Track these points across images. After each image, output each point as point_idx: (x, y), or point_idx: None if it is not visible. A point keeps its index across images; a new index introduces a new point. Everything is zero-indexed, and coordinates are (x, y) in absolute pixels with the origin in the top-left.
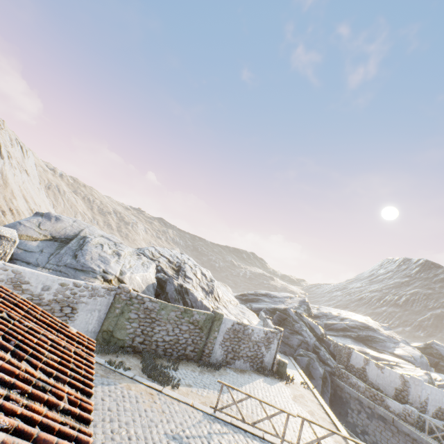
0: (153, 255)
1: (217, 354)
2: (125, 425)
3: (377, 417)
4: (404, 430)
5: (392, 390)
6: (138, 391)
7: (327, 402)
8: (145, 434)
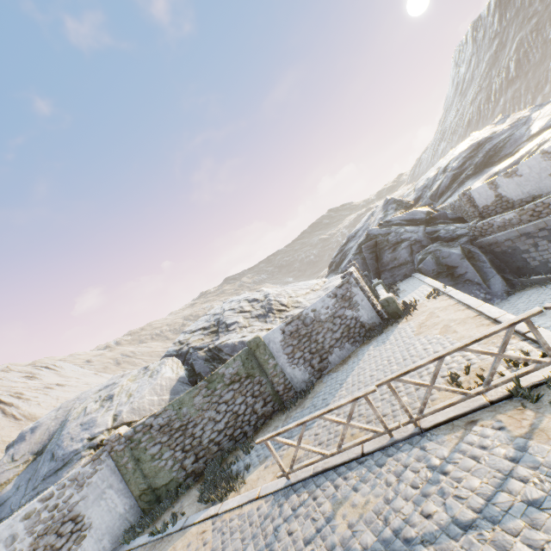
0: (182, 343)
1: (299, 377)
2: None
3: None
4: None
5: (549, 182)
6: (185, 546)
7: (493, 274)
8: None
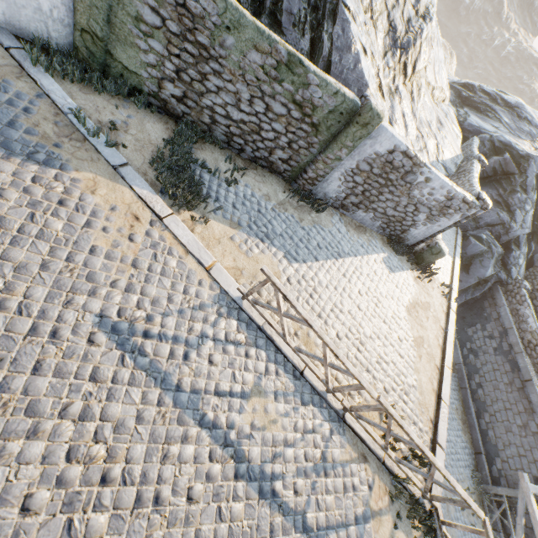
0: None
1: (330, 187)
2: (10, 272)
3: (508, 359)
4: (530, 396)
5: None
6: (108, 202)
7: (458, 302)
8: (47, 305)
